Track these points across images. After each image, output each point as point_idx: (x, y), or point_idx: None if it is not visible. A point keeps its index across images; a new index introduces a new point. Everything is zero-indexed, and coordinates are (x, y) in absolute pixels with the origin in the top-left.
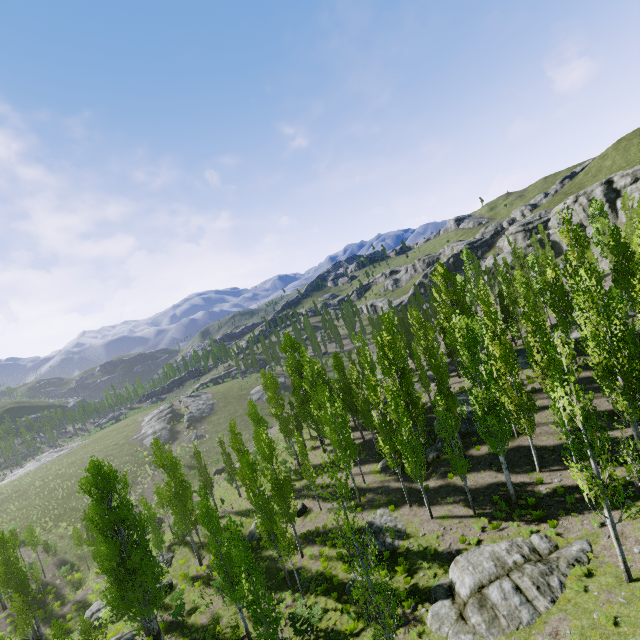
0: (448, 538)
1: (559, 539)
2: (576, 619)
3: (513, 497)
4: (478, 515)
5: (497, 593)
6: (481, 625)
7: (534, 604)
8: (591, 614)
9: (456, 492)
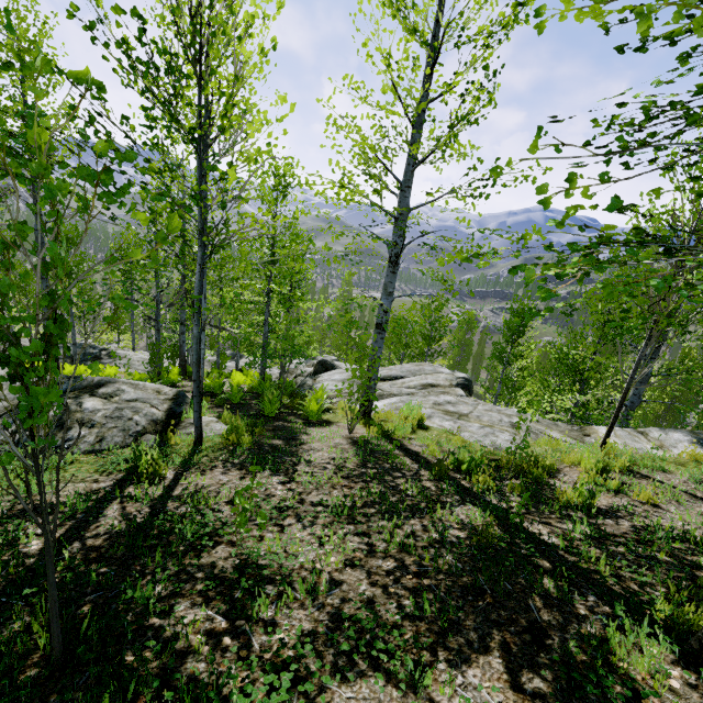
0: None
1: None
2: None
3: None
4: None
5: None
6: None
7: None
8: None
9: None
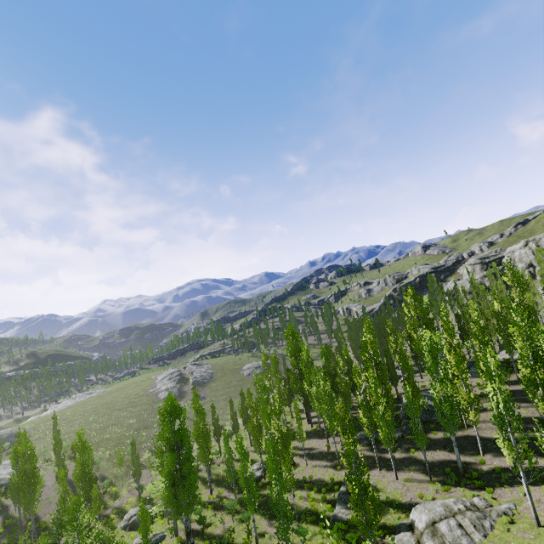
0: (409, 494)
1: (493, 501)
2: None
3: (461, 469)
4: (433, 481)
5: (445, 527)
6: None
7: (471, 536)
8: (510, 543)
9: (416, 463)
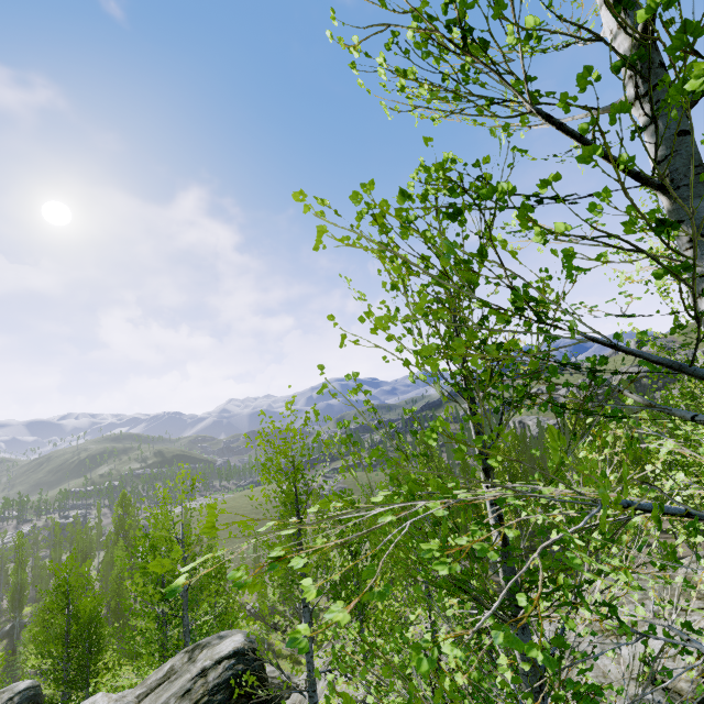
0: None
1: None
2: None
3: None
4: None
5: None
6: None
7: None
8: None
9: None
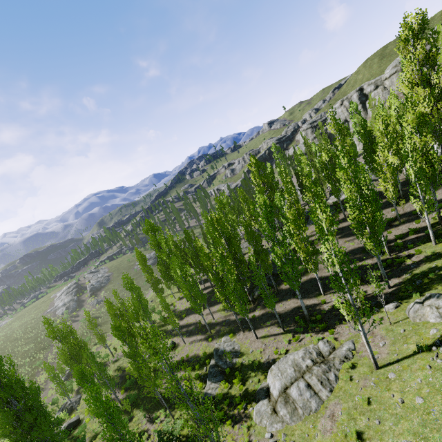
0: (267, 352)
1: (335, 342)
2: (345, 402)
3: (307, 316)
4: (286, 332)
5: (296, 391)
6: (286, 416)
7: (319, 395)
8: (354, 397)
9: (272, 317)
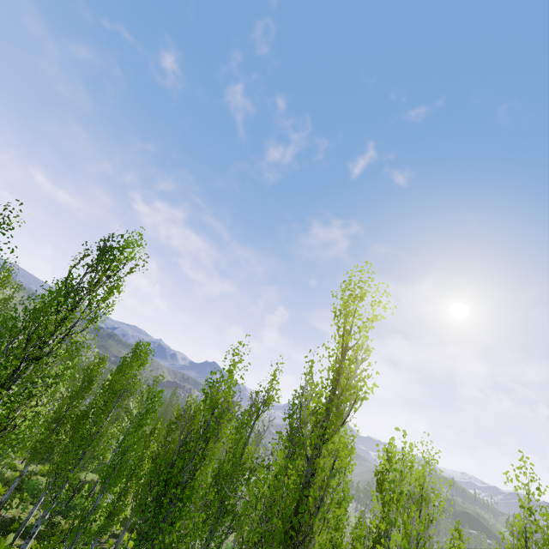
0: None
1: None
2: None
3: None
4: None
5: None
6: None
7: None
8: None
9: None
